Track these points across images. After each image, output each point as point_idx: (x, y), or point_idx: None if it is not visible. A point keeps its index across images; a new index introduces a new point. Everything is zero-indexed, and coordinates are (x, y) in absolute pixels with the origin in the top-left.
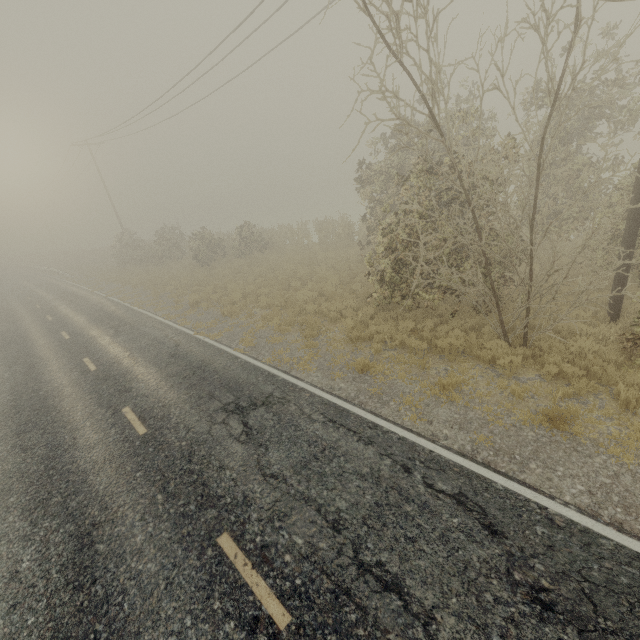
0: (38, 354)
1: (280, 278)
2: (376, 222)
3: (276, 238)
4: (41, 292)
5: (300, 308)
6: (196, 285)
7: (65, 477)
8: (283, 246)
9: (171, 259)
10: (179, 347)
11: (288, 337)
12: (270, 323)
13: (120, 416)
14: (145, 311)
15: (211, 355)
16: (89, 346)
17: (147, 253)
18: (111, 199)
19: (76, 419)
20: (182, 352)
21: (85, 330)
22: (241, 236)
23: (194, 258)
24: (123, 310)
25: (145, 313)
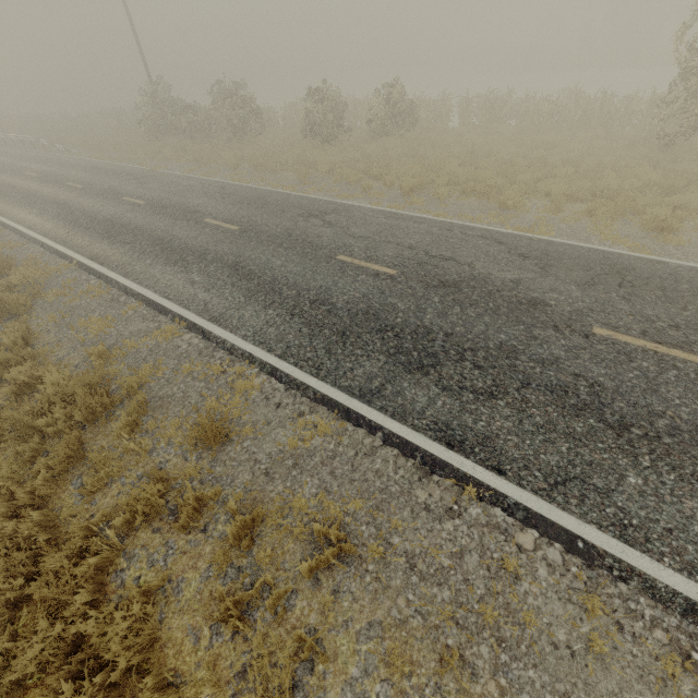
0: (214, 249)
1: (520, 163)
2: (671, 87)
3: (421, 114)
4: (44, 167)
5: (635, 201)
6: (370, 166)
7: (693, 440)
8: (435, 127)
9: (240, 135)
10: (510, 245)
11: (686, 238)
12: (648, 216)
13: (611, 341)
14: (325, 197)
15: (602, 257)
16: (311, 240)
17: (204, 121)
18: (130, 17)
19: (515, 345)
20: (533, 252)
21: (253, 218)
22: (389, 101)
23: (310, 131)
24: (276, 195)
25: (331, 200)
